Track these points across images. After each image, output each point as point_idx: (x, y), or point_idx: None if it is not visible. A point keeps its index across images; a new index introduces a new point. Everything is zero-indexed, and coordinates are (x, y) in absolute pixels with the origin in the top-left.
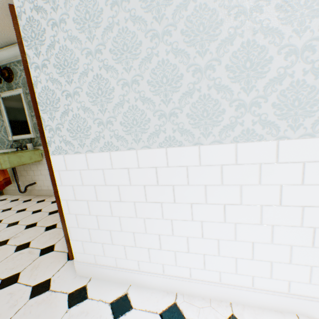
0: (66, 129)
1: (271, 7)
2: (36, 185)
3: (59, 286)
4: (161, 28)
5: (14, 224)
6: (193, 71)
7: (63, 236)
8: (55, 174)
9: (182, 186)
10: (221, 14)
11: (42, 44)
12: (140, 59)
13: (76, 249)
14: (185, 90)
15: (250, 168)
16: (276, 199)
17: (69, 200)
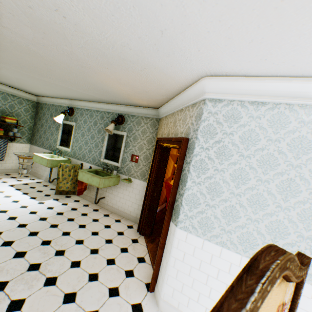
0: (196, 220)
1: None
2: (103, 199)
3: None
4: (284, 205)
5: (96, 234)
6: (297, 234)
7: (136, 263)
8: (175, 239)
9: None
10: None
11: (203, 173)
12: (264, 212)
13: (165, 291)
14: (288, 241)
15: None
16: None
17: (177, 258)
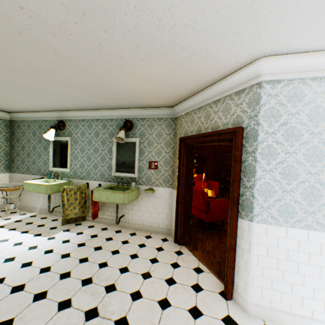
0: (274, 209)
1: None
2: (123, 217)
3: (243, 322)
4: None
5: (135, 256)
6: None
7: (196, 275)
8: (253, 235)
9: None
10: None
11: (273, 159)
12: None
13: (252, 293)
14: None
15: None
16: None
17: (260, 255)
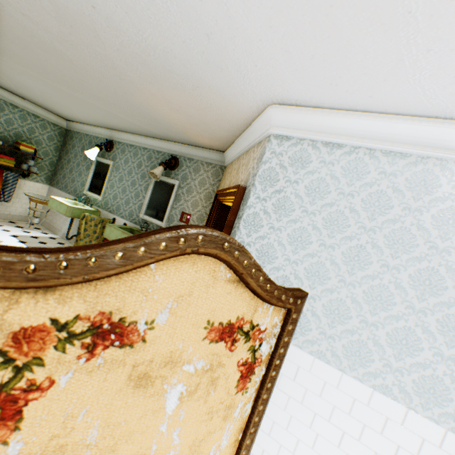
0: None
1: (433, 317)
2: None
3: None
4: (349, 279)
5: None
6: (361, 319)
7: None
8: None
9: (313, 394)
10: (396, 298)
11: (256, 231)
12: (324, 287)
13: None
14: (349, 328)
15: (378, 416)
16: (390, 454)
17: None
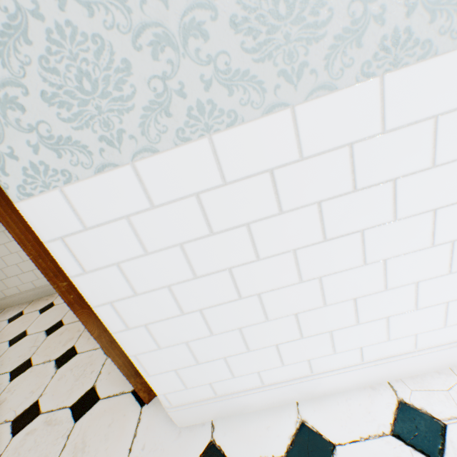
0: (37, 99)
1: None
2: None
3: None
4: None
5: None
6: None
7: (101, 364)
8: (53, 250)
9: (416, 175)
10: None
11: None
12: None
13: (164, 389)
14: None
15: None
16: None
17: (117, 300)
